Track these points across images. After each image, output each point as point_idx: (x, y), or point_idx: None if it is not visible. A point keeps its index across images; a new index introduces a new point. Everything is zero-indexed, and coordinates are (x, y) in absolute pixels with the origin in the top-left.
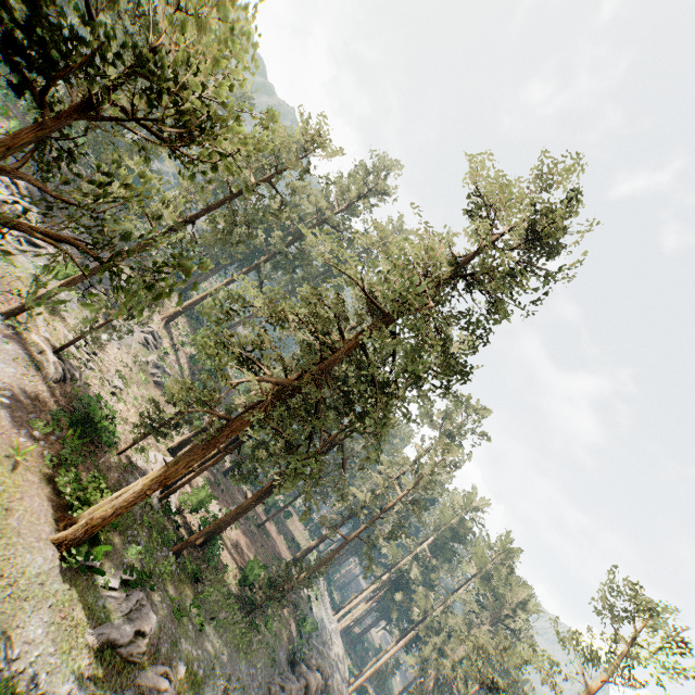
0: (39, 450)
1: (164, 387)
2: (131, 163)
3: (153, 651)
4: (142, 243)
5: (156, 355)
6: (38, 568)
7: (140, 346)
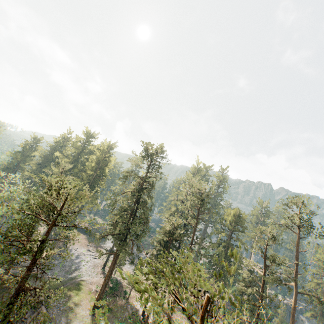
0: (96, 293)
1: None
2: None
3: None
4: None
5: None
6: (83, 313)
7: None
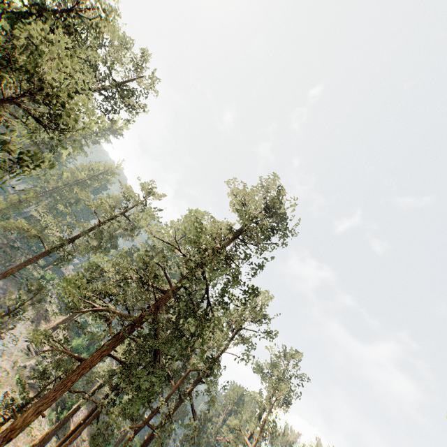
0: None
1: (37, 388)
2: (37, 213)
3: None
4: (35, 258)
5: (35, 360)
6: None
7: (22, 353)
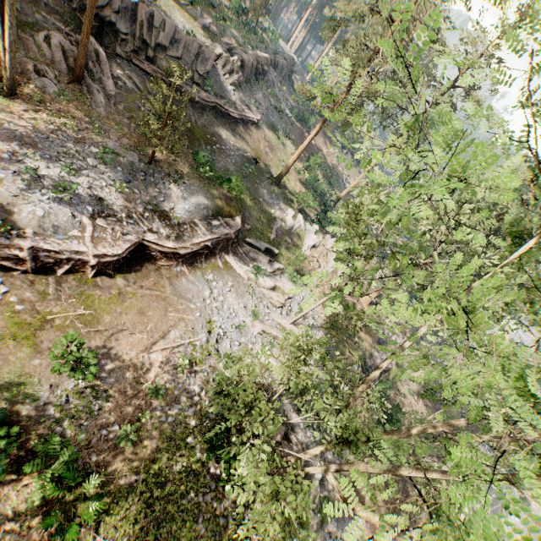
0: None
1: None
2: None
3: (219, 33)
4: None
5: None
6: None
7: None
